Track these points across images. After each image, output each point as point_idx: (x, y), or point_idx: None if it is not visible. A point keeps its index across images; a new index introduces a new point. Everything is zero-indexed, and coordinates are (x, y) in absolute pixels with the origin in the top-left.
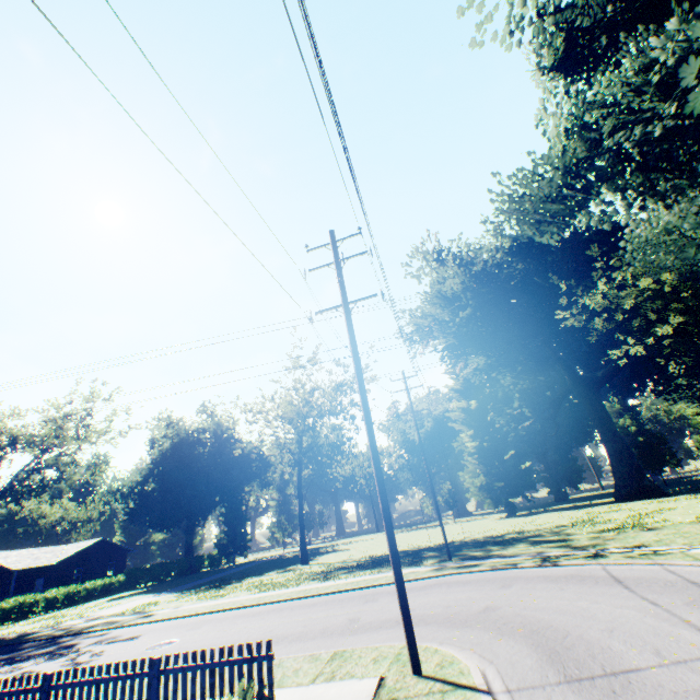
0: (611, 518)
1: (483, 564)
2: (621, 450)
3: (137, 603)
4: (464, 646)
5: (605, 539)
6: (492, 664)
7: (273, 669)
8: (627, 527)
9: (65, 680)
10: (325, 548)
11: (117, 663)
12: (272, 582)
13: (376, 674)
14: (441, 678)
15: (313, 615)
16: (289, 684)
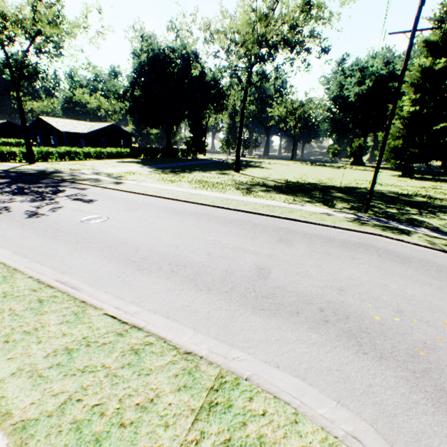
0: None
1: (416, 236)
2: None
3: (126, 169)
4: None
5: None
6: None
7: (116, 374)
8: None
9: None
10: (253, 163)
11: None
12: (209, 181)
13: None
14: None
15: (223, 239)
16: None
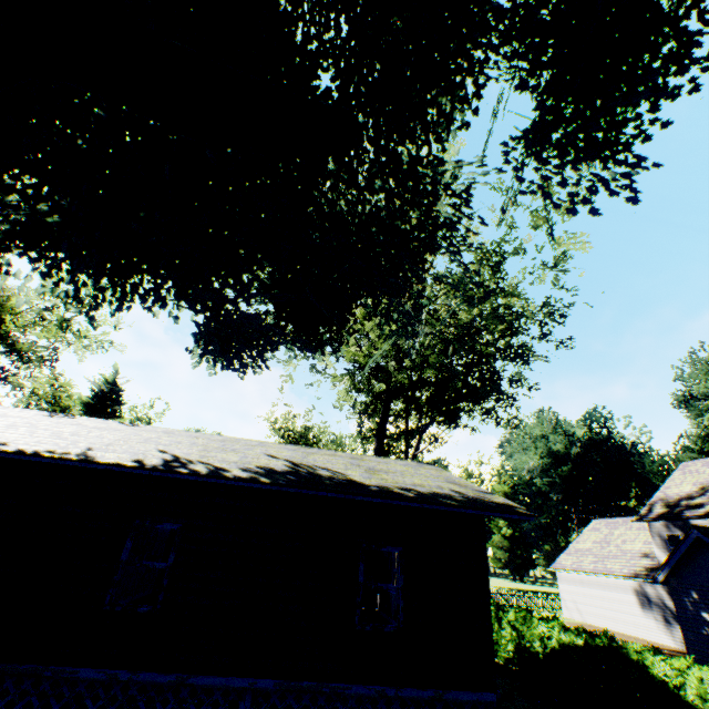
0: None
1: None
2: None
3: None
4: None
5: None
6: None
7: None
8: None
9: None
10: None
11: None
12: None
13: None
14: None
15: None
16: None
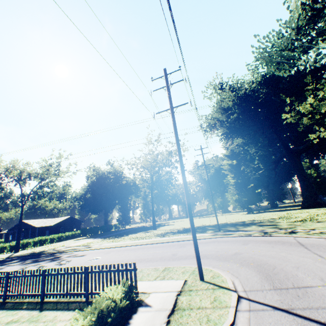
0: (299, 216)
1: (235, 234)
2: (308, 185)
3: (85, 242)
4: (224, 269)
5: (295, 225)
6: (237, 278)
7: (138, 273)
8: (307, 220)
9: (51, 272)
10: (163, 223)
11: (71, 267)
12: (140, 236)
13: (183, 278)
14: (213, 283)
15: (157, 251)
16: (144, 279)
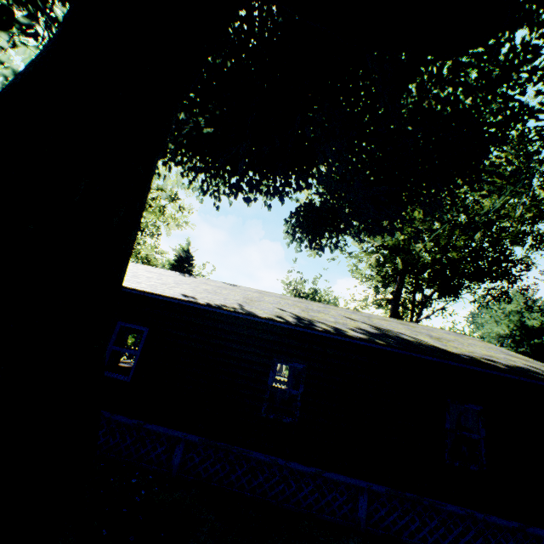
0: None
1: None
2: None
3: None
4: None
5: None
6: None
7: None
8: None
9: None
10: None
11: None
12: None
13: None
14: None
15: None
16: None
